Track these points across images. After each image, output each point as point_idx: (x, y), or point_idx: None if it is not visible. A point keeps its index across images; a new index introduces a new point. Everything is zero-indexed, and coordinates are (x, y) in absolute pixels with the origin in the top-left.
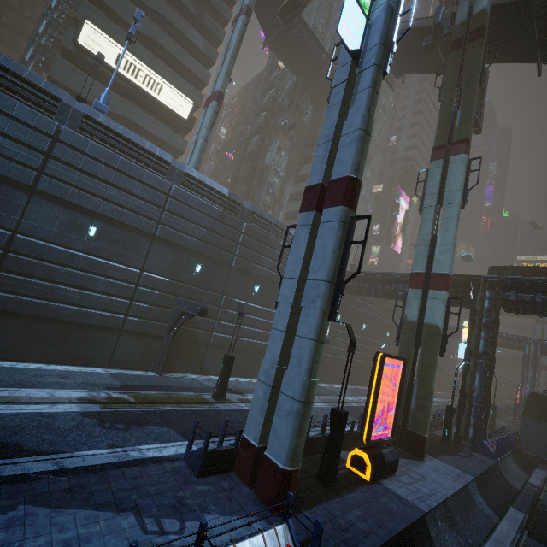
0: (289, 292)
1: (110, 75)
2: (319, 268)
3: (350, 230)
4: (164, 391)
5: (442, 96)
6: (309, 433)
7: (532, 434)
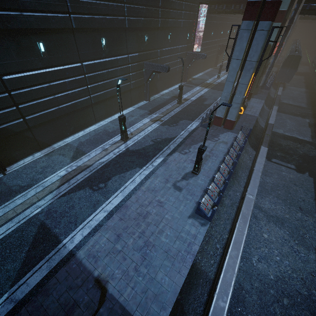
0: (236, 66)
1: None
2: (253, 56)
3: (271, 35)
4: (162, 108)
5: None
6: (215, 105)
7: (282, 74)
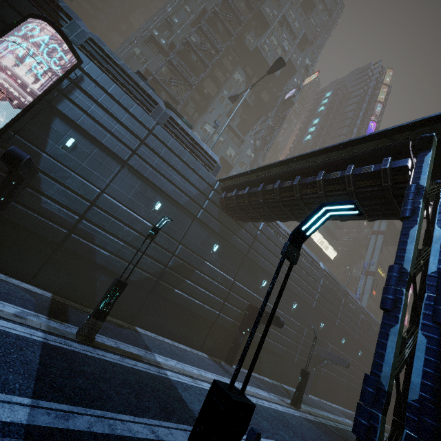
0: None
1: (314, 246)
2: None
3: None
4: None
5: None
6: None
7: None
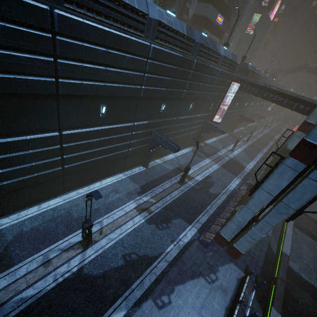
0: (265, 199)
1: None
2: (293, 202)
3: None
4: (158, 185)
5: None
6: (222, 197)
7: None
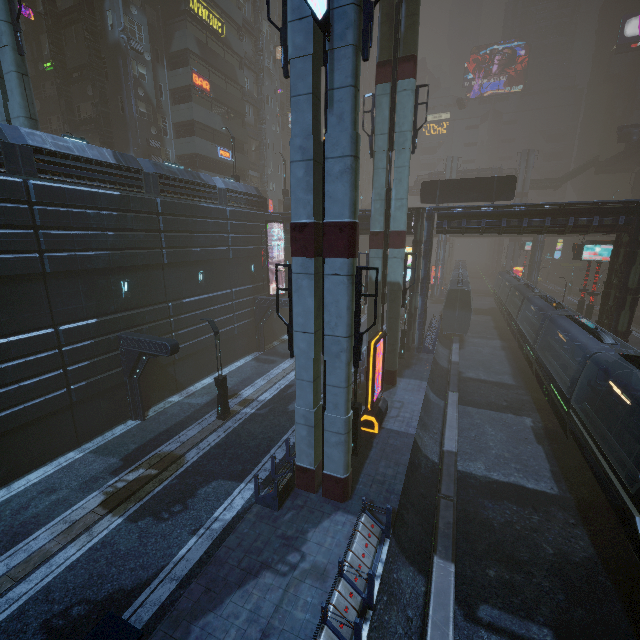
0: (307, 347)
1: None
2: (336, 325)
3: (359, 282)
4: (170, 440)
5: None
6: None
7: (450, 320)
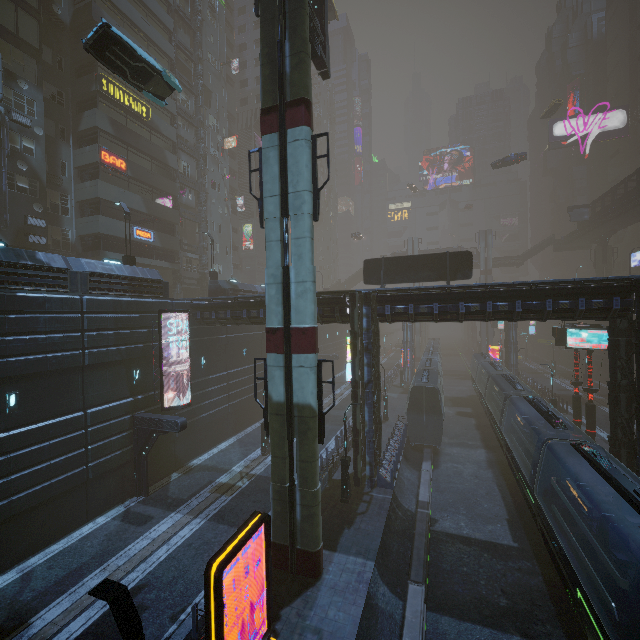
0: None
1: None
2: None
3: None
4: None
5: (259, 5)
6: None
7: (417, 426)
